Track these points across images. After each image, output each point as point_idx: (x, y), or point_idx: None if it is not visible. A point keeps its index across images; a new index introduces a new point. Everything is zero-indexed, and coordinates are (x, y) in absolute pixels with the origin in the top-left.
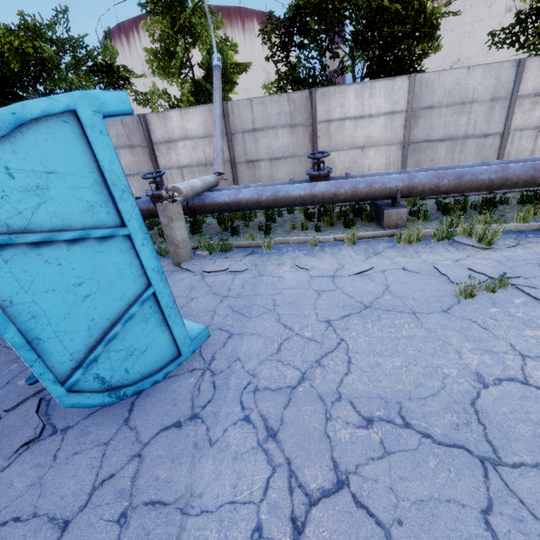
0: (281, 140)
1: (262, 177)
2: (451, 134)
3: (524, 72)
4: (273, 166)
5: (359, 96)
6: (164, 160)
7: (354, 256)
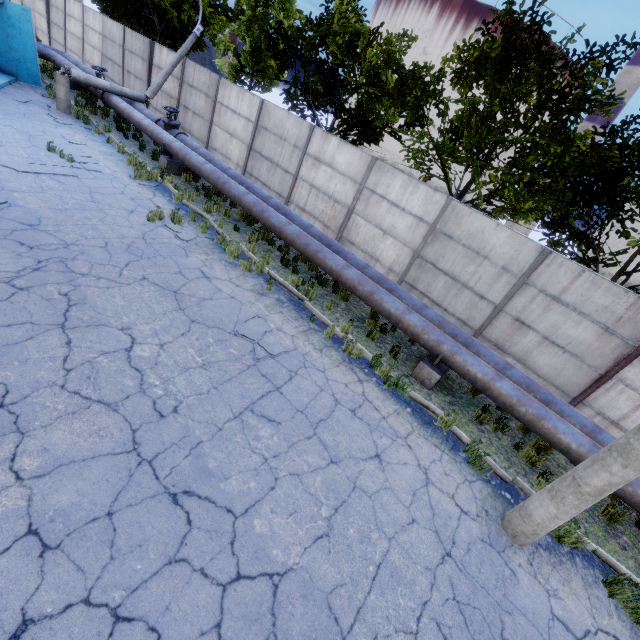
0: (201, 102)
1: (188, 123)
2: (272, 158)
3: (313, 137)
4: (194, 118)
5: (238, 97)
6: (154, 79)
7: (100, 149)
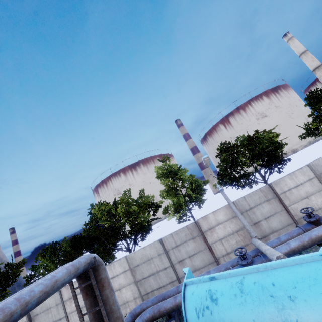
0: (265, 208)
1: (265, 229)
2: None
3: None
4: (268, 221)
5: (291, 178)
6: (211, 239)
7: None
